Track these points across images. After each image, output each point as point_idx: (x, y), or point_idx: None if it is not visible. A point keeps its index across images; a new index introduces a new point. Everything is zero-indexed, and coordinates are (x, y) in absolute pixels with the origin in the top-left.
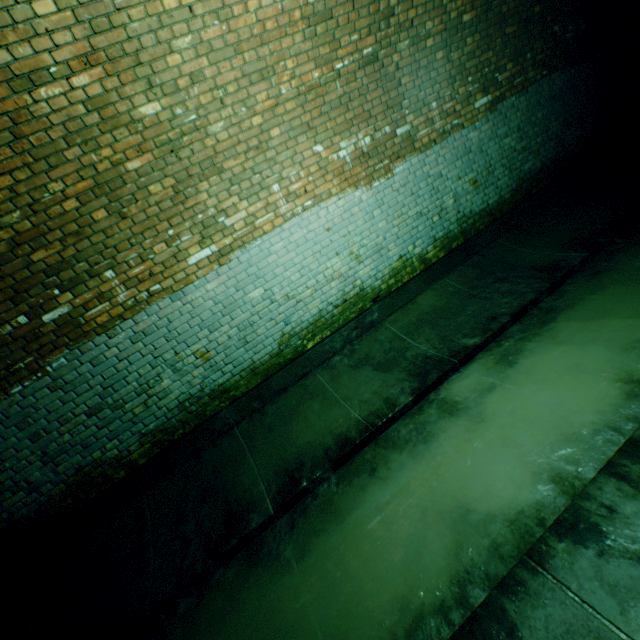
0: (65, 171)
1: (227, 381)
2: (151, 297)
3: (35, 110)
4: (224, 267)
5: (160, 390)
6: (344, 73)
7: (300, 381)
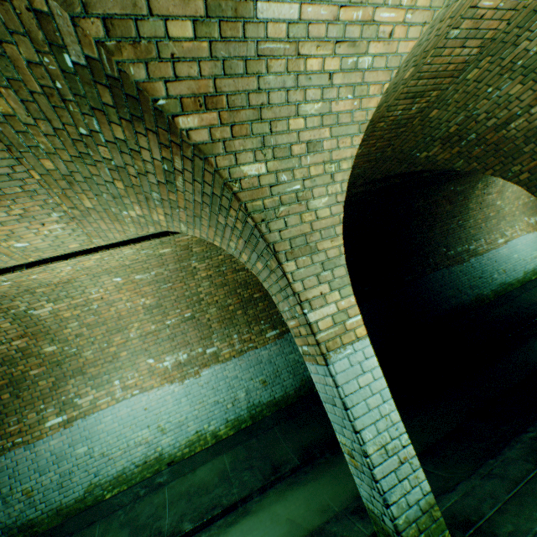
0: (481, 213)
1: (510, 281)
2: (490, 249)
3: (485, 200)
4: (505, 246)
5: (494, 277)
6: (531, 201)
7: (536, 286)
